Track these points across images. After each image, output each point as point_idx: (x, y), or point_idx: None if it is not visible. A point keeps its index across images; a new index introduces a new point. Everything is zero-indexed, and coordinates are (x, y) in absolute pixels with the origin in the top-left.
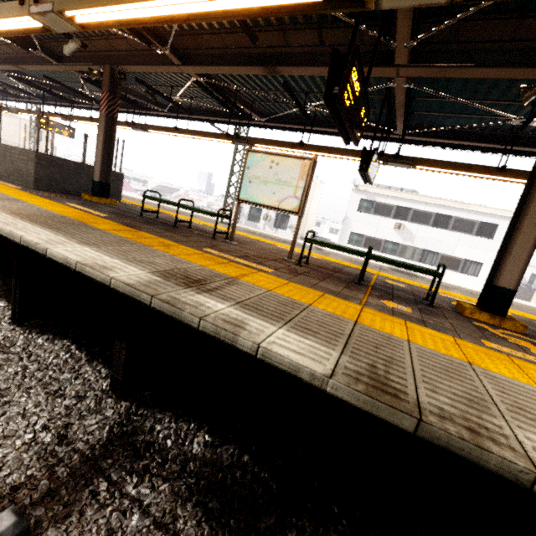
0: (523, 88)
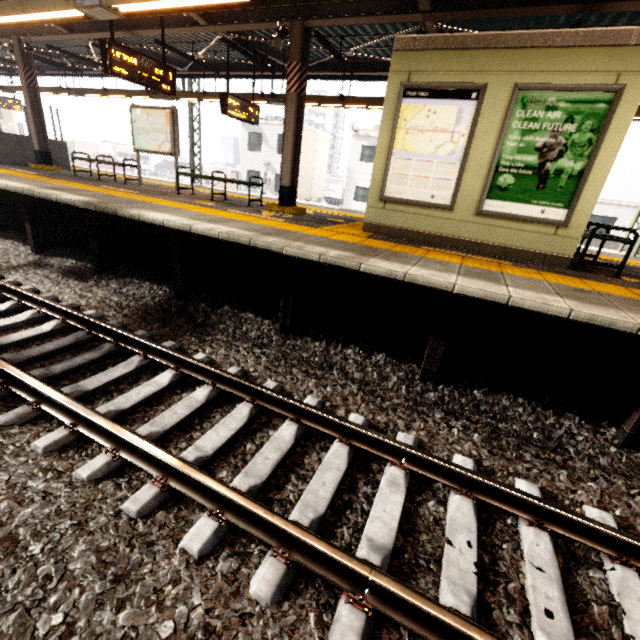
0: (271, 38)
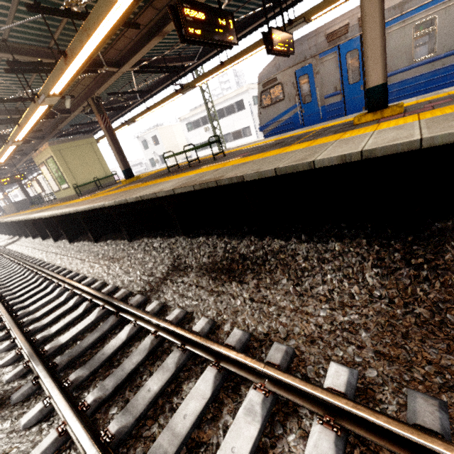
0: None
